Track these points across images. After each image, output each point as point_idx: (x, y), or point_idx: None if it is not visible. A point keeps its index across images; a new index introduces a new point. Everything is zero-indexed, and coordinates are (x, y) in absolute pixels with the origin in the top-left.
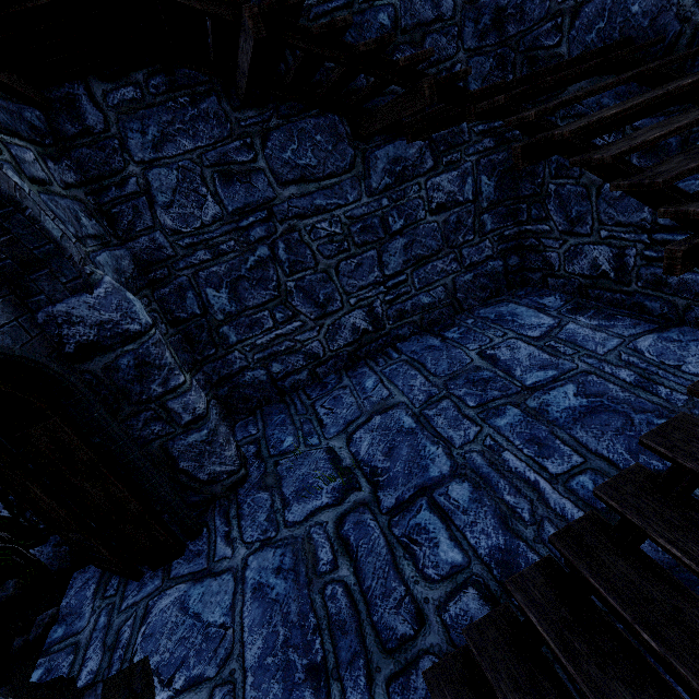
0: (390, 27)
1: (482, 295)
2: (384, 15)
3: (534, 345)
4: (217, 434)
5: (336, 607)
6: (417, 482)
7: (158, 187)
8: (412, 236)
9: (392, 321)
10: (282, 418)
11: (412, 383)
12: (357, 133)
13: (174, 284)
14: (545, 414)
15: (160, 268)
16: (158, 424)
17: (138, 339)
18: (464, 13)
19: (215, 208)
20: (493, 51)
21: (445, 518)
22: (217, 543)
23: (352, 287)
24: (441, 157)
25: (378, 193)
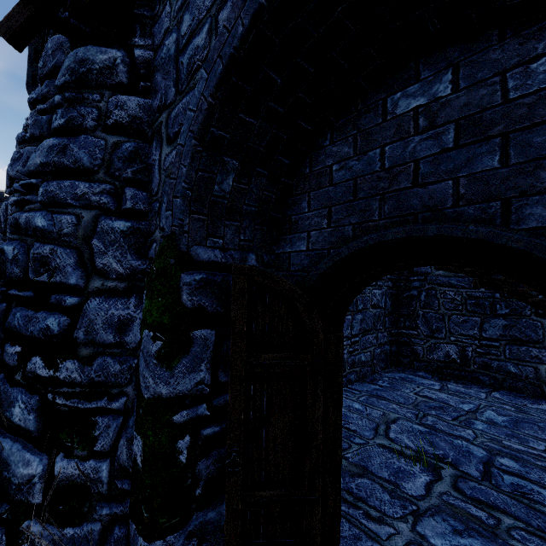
0: None
1: (382, 365)
2: None
3: (443, 392)
4: None
5: (538, 545)
6: (476, 460)
7: None
8: (364, 315)
9: (349, 367)
10: None
11: (392, 407)
12: None
13: None
14: (496, 423)
15: None
16: None
17: None
18: None
19: None
20: None
21: (521, 477)
22: (366, 524)
23: None
24: (377, 282)
25: None
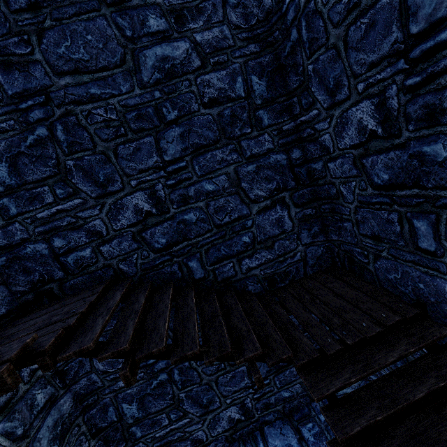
0: (250, 242)
1: None
2: (246, 237)
3: None
4: None
5: None
6: None
7: None
8: None
9: (260, 411)
10: None
11: None
12: None
13: (100, 404)
14: None
15: (92, 395)
16: None
17: None
18: (300, 226)
19: None
20: (322, 244)
21: None
22: None
23: (228, 392)
24: None
25: None
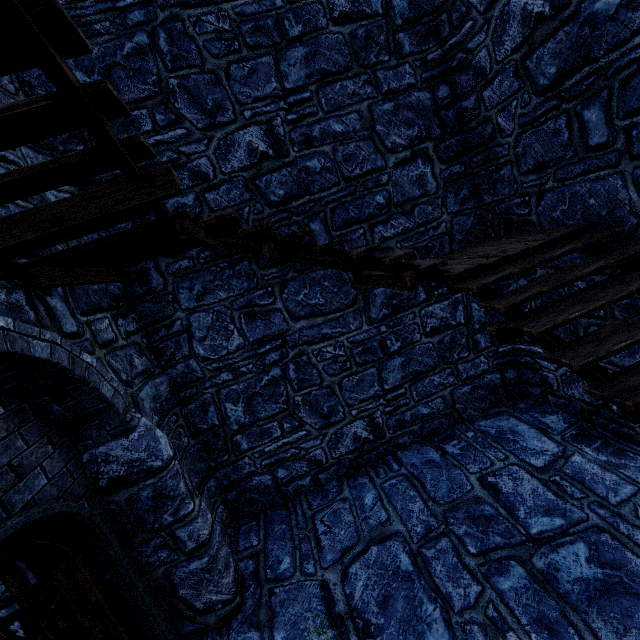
0: (385, 204)
1: (481, 405)
2: (380, 197)
3: (538, 478)
4: (217, 560)
5: None
6: None
7: (197, 326)
8: (409, 355)
9: (392, 430)
10: (282, 530)
11: (410, 508)
12: (358, 281)
13: (199, 400)
14: (554, 582)
15: (190, 387)
16: (165, 551)
17: (158, 473)
18: (446, 189)
19: (239, 339)
20: (472, 212)
21: None
22: None
23: (353, 400)
24: (433, 291)
25: (377, 322)
